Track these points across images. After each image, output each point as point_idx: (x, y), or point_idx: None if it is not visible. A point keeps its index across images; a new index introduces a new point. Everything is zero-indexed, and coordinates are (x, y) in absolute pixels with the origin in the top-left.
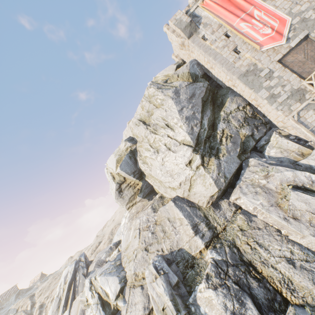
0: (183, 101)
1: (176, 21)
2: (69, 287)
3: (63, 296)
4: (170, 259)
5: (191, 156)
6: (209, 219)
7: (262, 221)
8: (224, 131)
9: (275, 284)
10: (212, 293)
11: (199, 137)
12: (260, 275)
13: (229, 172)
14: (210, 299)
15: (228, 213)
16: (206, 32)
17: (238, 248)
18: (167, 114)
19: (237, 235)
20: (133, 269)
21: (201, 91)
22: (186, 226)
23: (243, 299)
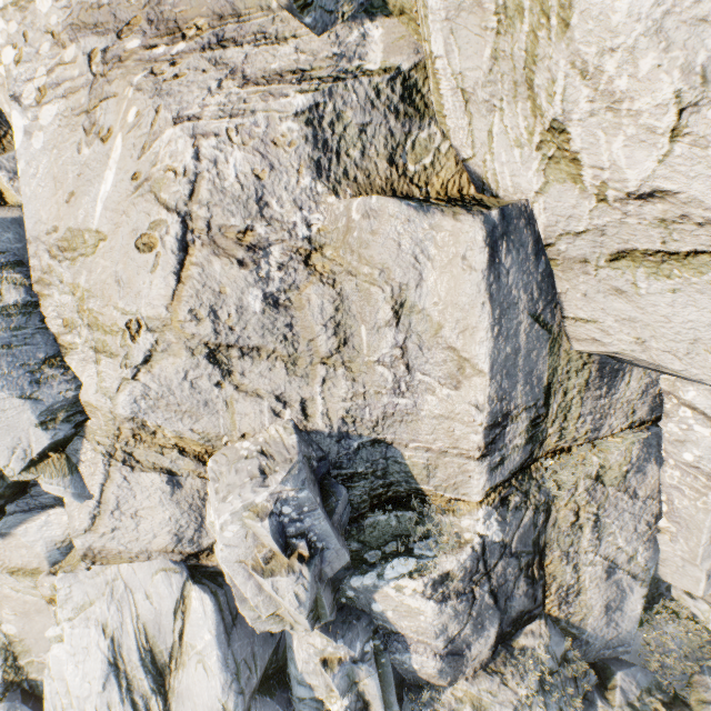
0: None
1: None
2: None
3: None
4: (326, 453)
5: None
6: (551, 404)
7: (658, 482)
8: None
9: (548, 587)
10: (432, 609)
11: None
12: (540, 573)
13: None
14: (417, 613)
15: (616, 418)
16: None
17: (549, 515)
18: None
19: (576, 486)
20: (129, 407)
21: None
22: (469, 410)
23: (488, 623)
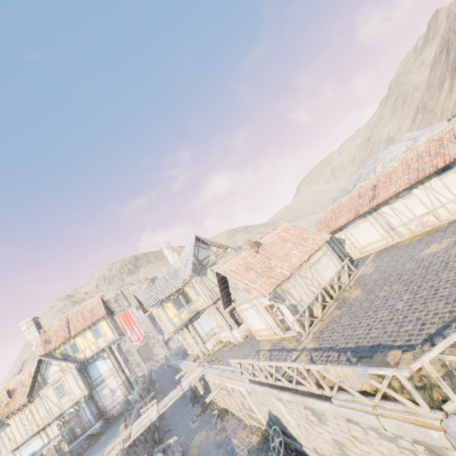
0: None
1: None
2: None
3: None
4: None
5: None
6: None
7: None
8: None
9: None
10: None
11: None
12: None
13: None
14: None
15: None
16: None
17: None
18: None
19: None
20: None
21: None
22: None
23: None
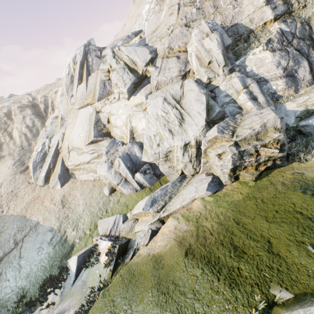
0: None
1: None
2: (81, 66)
3: (76, 73)
4: None
5: None
6: None
7: None
8: None
9: None
10: (269, 54)
11: None
12: None
13: None
14: (264, 59)
15: None
16: None
17: (310, 27)
18: None
19: None
20: (168, 43)
21: None
22: None
23: (300, 60)
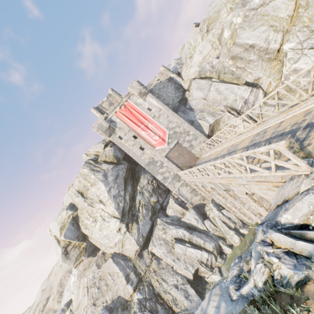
0: (111, 182)
1: (99, 125)
2: None
3: None
4: (112, 307)
5: (119, 225)
6: (136, 267)
7: (165, 262)
8: (140, 201)
9: (169, 303)
10: None
11: (124, 209)
12: (163, 301)
13: (145, 232)
14: None
15: (147, 260)
16: (121, 134)
17: (152, 285)
18: (99, 193)
19: (152, 276)
20: None
21: (123, 172)
22: (121, 278)
23: None
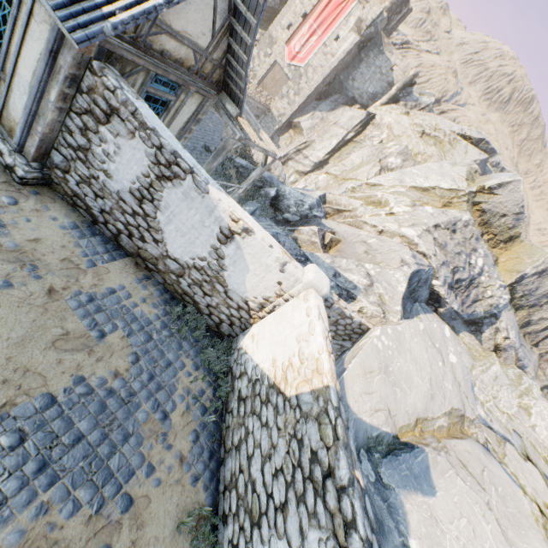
0: None
1: None
2: None
3: None
4: None
5: None
6: None
7: None
8: None
9: None
10: None
11: None
12: None
13: None
14: None
15: None
16: None
17: None
18: None
19: None
20: None
21: (270, 2)
22: None
23: None
